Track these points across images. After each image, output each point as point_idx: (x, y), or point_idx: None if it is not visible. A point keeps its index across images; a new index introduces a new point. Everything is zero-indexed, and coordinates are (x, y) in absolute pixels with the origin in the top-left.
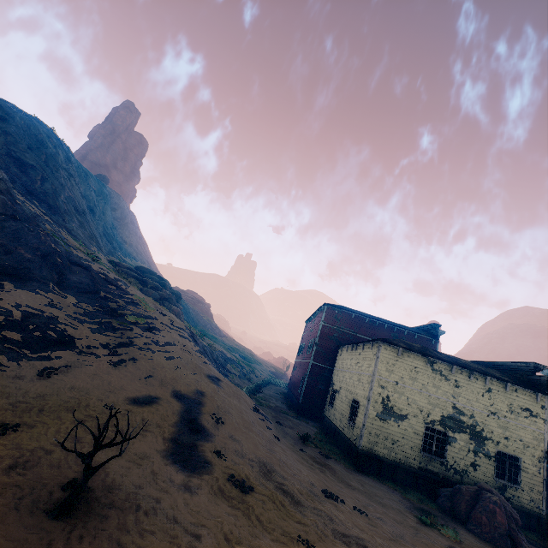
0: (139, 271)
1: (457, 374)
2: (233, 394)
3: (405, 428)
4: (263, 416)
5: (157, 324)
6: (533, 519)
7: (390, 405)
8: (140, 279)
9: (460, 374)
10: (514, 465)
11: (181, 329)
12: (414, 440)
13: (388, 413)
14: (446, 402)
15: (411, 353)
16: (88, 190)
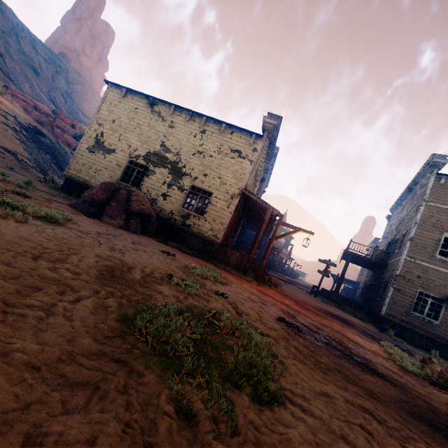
0: (54, 113)
1: (175, 116)
2: None
3: (110, 160)
4: (15, 157)
5: None
6: (208, 246)
7: (102, 140)
8: (32, 105)
9: (178, 116)
10: (207, 200)
11: (8, 114)
12: (116, 171)
13: (98, 147)
14: (156, 140)
15: (136, 95)
16: (33, 53)
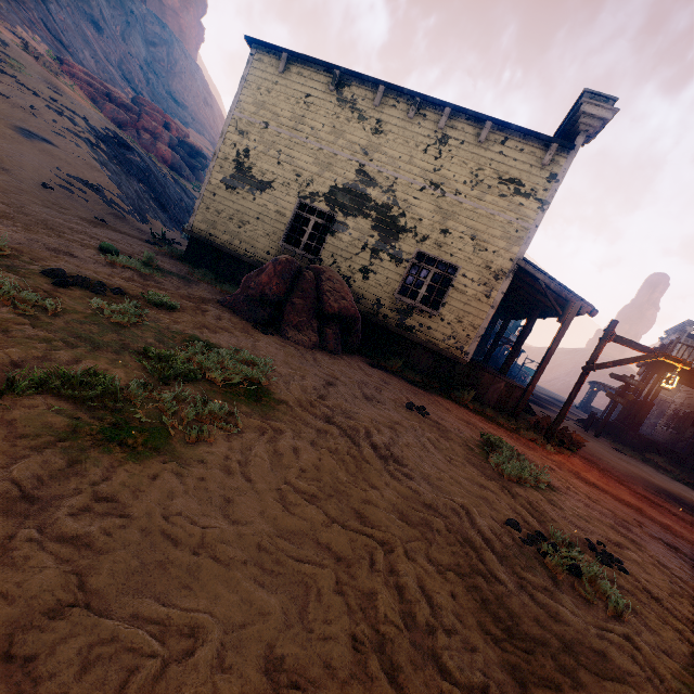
0: (134, 104)
1: (386, 108)
2: (48, 153)
3: (264, 204)
4: (101, 197)
5: (6, 79)
6: (445, 366)
7: (247, 165)
8: (103, 92)
9: (392, 108)
10: (445, 281)
11: (75, 114)
12: (275, 224)
13: (241, 179)
14: (348, 161)
15: (306, 67)
16: None
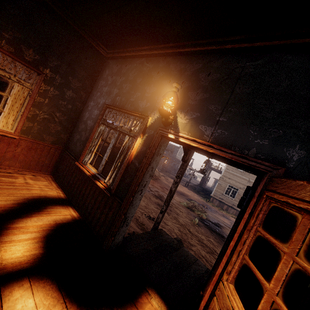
0: None
1: None
2: None
3: None
4: None
5: None
6: None
7: None
8: None
9: None
10: None
11: None
12: None
13: None
14: None
15: None
16: None
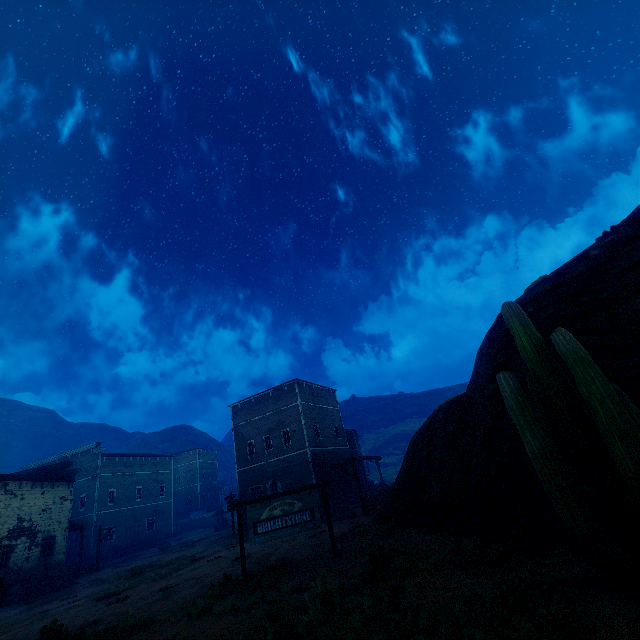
0: None
1: (24, 488)
2: None
3: None
4: None
5: None
6: None
7: None
8: None
9: (26, 487)
10: (51, 543)
11: None
12: None
13: None
14: (14, 516)
15: None
16: None
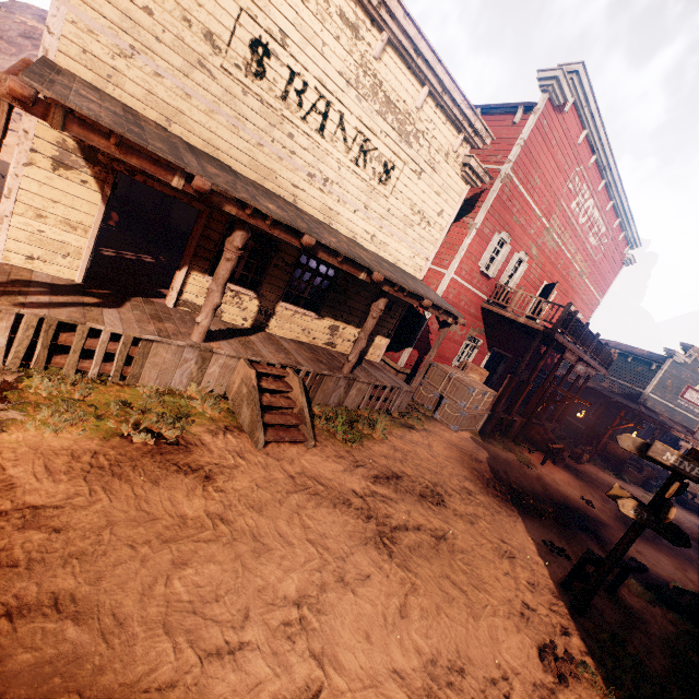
0: None
1: None
2: None
3: None
4: None
5: None
6: None
7: None
8: None
9: None
10: None
11: None
12: None
13: None
14: None
15: None
16: None
